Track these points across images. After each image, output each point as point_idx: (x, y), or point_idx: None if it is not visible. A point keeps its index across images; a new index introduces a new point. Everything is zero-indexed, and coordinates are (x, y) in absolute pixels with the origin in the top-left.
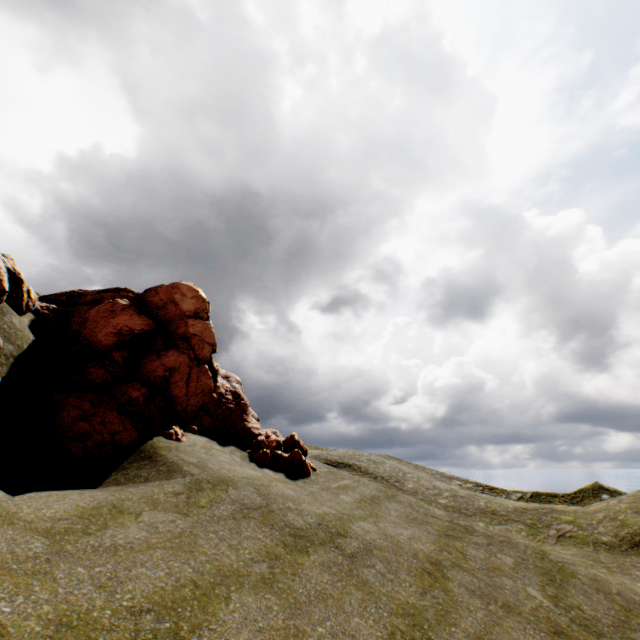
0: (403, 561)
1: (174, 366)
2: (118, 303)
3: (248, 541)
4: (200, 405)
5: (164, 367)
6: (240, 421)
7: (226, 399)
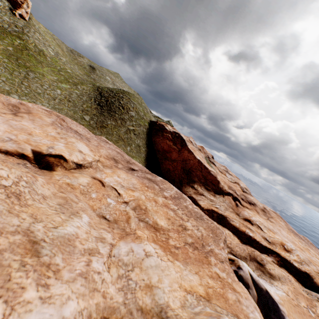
0: None
1: None
2: None
3: None
4: None
5: None
6: (18, 8)
7: (18, 2)
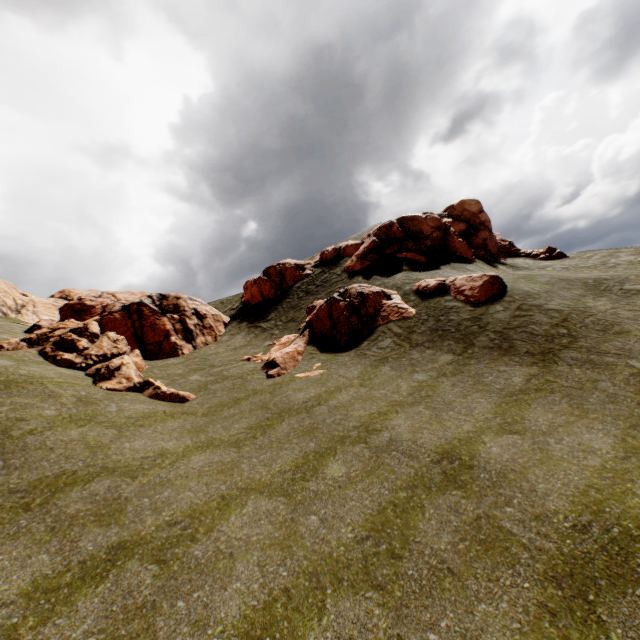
0: (634, 263)
1: (485, 238)
2: (448, 222)
3: (575, 270)
4: (496, 251)
5: (481, 240)
6: (515, 251)
7: (502, 245)
